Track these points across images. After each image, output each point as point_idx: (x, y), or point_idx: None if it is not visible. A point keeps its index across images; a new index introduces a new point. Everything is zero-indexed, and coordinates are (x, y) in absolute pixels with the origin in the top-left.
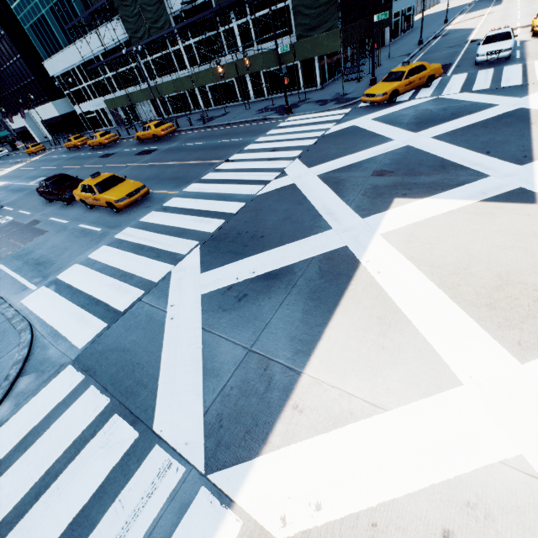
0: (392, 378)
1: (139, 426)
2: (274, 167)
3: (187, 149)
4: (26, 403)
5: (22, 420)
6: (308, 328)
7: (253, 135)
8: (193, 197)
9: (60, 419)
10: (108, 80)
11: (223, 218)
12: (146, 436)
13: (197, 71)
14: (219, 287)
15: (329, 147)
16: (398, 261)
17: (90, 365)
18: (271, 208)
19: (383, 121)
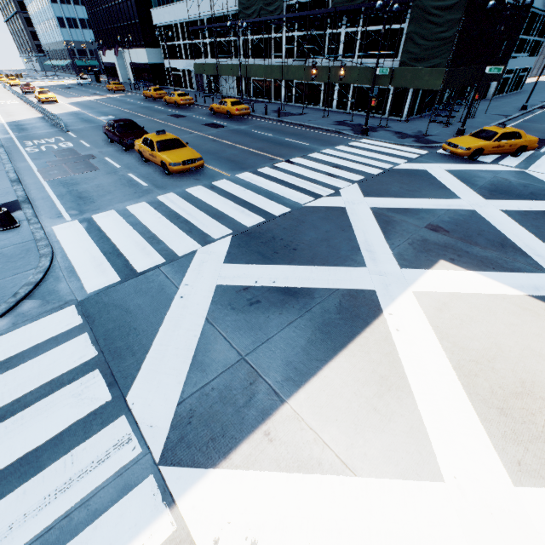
0: (374, 445)
1: (114, 390)
2: (331, 184)
3: (254, 136)
4: (23, 325)
5: (14, 340)
6: (307, 358)
7: (321, 145)
8: (243, 185)
9: (47, 353)
10: (205, 45)
11: (264, 216)
12: (117, 403)
13: (291, 65)
14: (236, 284)
15: (393, 183)
16: (421, 325)
17: (91, 312)
18: (314, 224)
19: (457, 176)
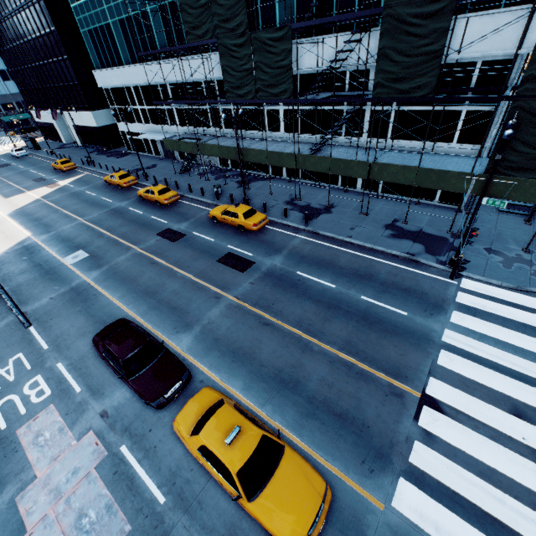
0: None
1: None
2: None
3: (311, 293)
4: None
5: None
6: None
7: (424, 311)
8: None
9: None
10: (170, 111)
11: None
12: None
13: (308, 154)
14: None
15: None
16: None
17: None
18: None
19: None
